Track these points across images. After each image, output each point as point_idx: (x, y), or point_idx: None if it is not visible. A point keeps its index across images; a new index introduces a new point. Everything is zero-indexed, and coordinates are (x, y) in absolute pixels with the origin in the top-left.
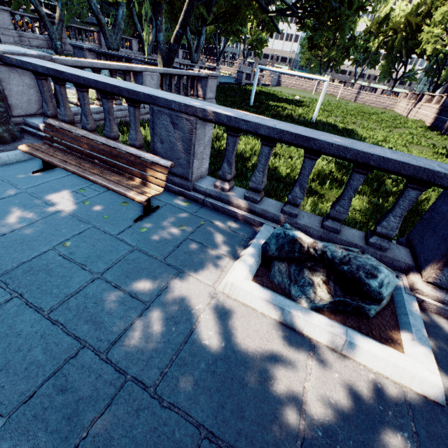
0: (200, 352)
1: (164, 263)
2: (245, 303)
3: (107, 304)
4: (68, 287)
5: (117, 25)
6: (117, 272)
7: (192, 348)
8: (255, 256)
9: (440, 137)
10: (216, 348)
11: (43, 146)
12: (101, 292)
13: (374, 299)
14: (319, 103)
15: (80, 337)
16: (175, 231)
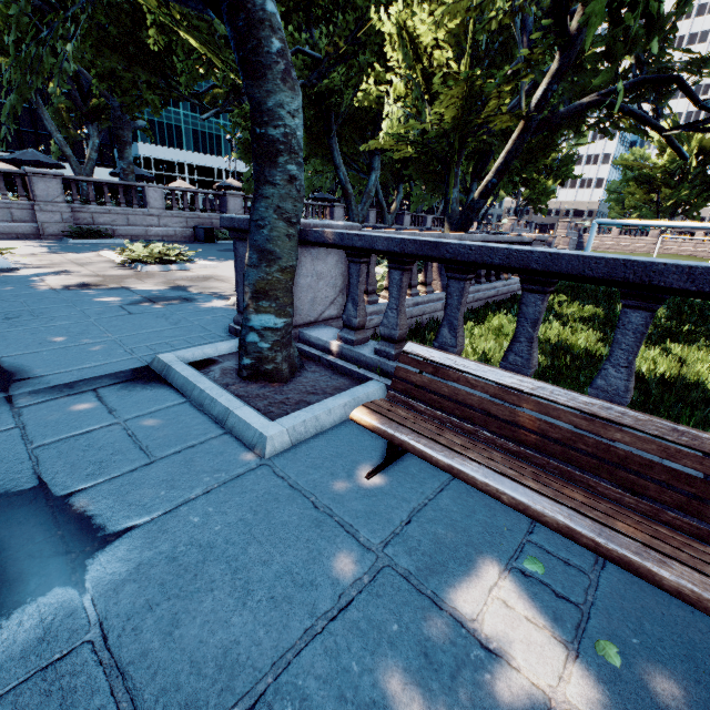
0: None
1: None
2: None
3: None
4: None
5: (367, 193)
6: None
7: None
8: None
9: None
10: None
11: (399, 409)
12: None
13: None
14: None
15: None
16: None
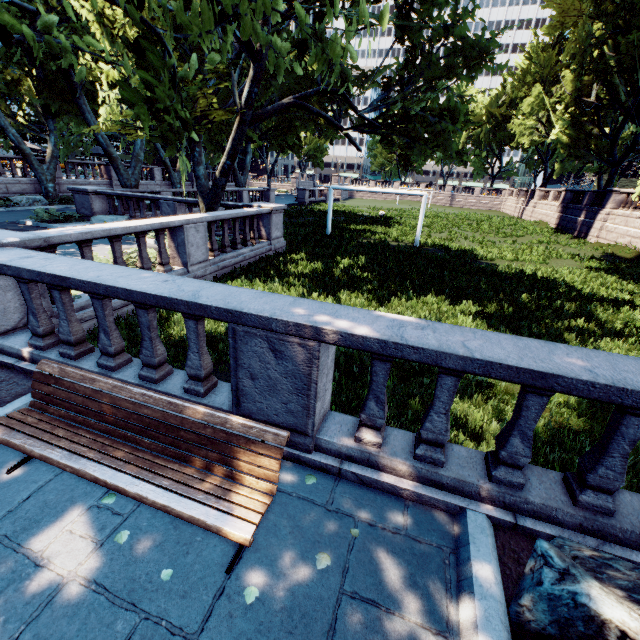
0: None
1: None
2: None
3: None
4: None
5: (135, 157)
6: None
7: None
8: (499, 630)
9: (578, 242)
10: None
11: (30, 416)
12: None
13: None
14: (420, 223)
15: None
16: (313, 577)
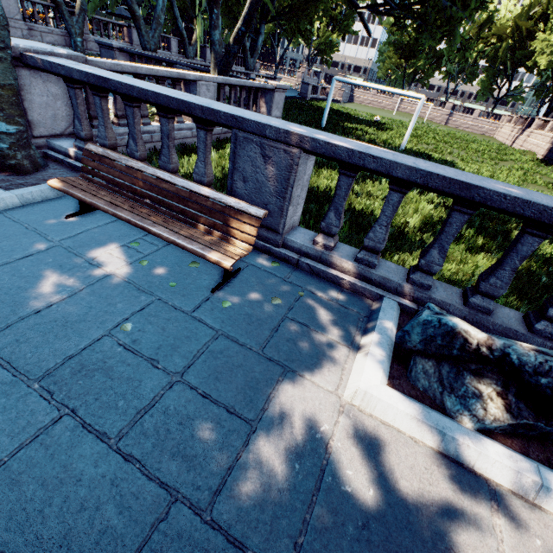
0: (342, 506)
1: (264, 357)
2: (385, 421)
3: (197, 426)
4: (138, 397)
5: (156, 19)
6: (203, 372)
7: (329, 500)
8: (385, 347)
9: None
10: (363, 499)
11: (81, 181)
12: (185, 406)
13: None
14: (411, 127)
15: (167, 482)
16: (268, 306)
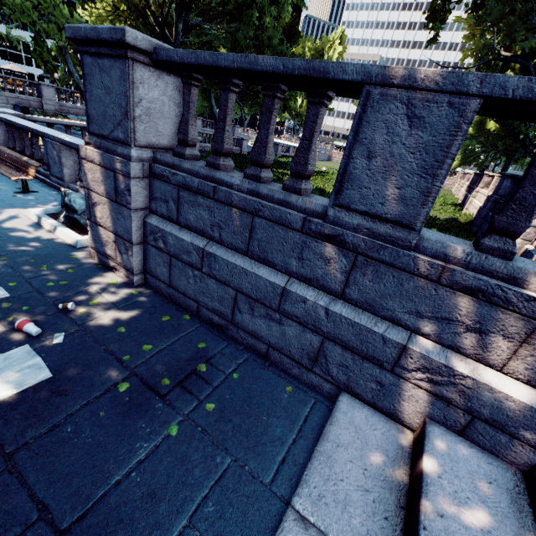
0: None
1: (9, 204)
2: (31, 218)
3: None
4: None
5: None
6: None
7: None
8: (59, 208)
9: (448, 210)
10: None
11: None
12: None
13: (72, 210)
14: None
15: None
16: (33, 199)
